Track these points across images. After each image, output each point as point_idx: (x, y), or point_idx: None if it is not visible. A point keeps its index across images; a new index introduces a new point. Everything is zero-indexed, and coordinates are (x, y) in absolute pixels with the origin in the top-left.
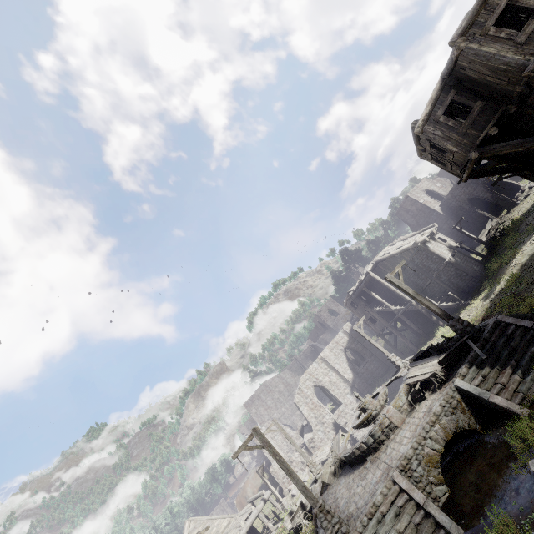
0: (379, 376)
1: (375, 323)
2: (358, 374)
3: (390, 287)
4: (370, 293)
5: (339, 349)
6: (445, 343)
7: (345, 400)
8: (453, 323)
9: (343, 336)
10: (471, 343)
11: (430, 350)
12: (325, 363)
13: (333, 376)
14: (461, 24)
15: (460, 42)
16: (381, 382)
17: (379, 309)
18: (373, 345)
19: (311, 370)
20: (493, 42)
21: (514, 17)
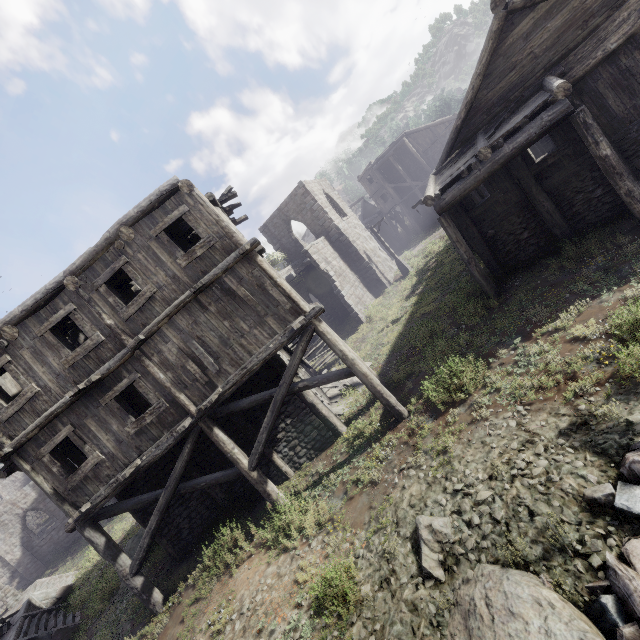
0: (66, 546)
1: None
2: (33, 549)
3: None
4: None
5: (14, 514)
6: None
7: None
8: None
9: (29, 493)
10: None
11: None
12: None
13: None
14: None
15: None
16: (60, 560)
17: None
18: None
19: None
20: None
21: (74, 339)
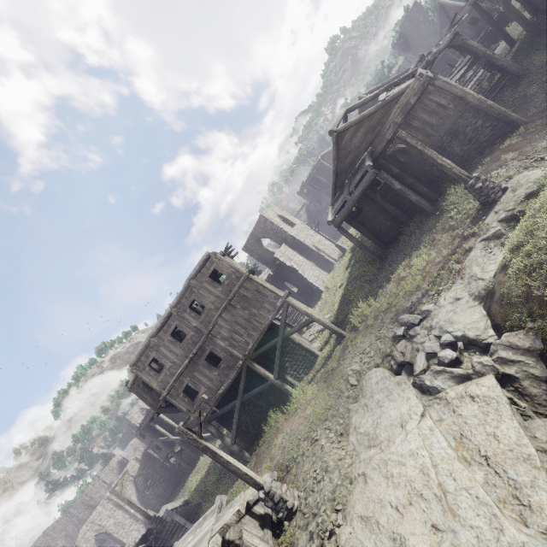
0: (166, 498)
1: (161, 449)
2: (146, 502)
3: (169, 421)
4: (154, 426)
5: (129, 480)
6: (149, 535)
7: (129, 538)
8: (150, 523)
9: (135, 464)
10: (154, 544)
11: (148, 533)
12: (112, 502)
13: (119, 515)
14: (134, 358)
15: (133, 369)
16: None
17: (162, 439)
18: (163, 466)
19: (94, 516)
20: (148, 374)
21: None
